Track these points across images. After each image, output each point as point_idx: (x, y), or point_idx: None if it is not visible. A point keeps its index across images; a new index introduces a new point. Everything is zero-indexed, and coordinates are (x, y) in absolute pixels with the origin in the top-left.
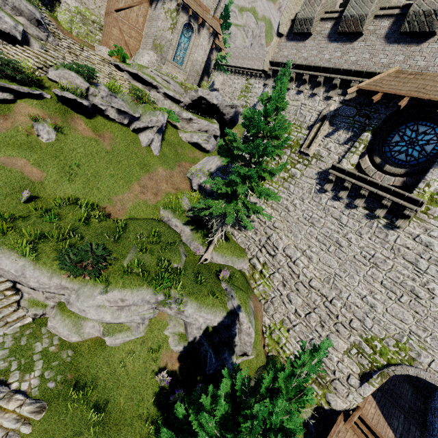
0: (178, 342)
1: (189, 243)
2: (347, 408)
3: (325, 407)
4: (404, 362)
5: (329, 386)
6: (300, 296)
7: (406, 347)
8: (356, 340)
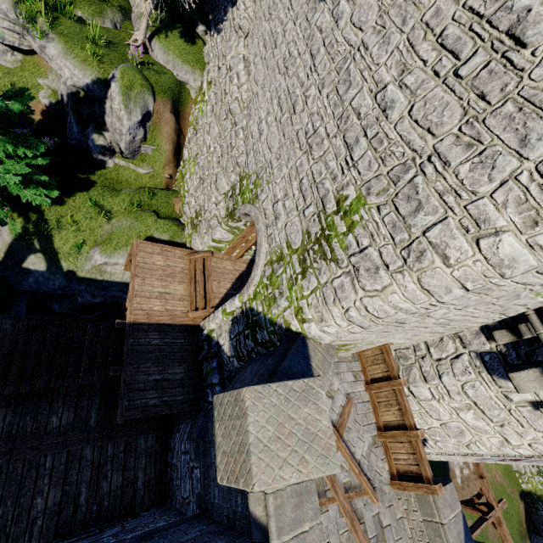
0: (48, 96)
1: (135, 21)
2: (201, 250)
3: (187, 245)
4: (251, 201)
5: (198, 226)
6: (218, 124)
7: (259, 183)
8: (236, 180)
